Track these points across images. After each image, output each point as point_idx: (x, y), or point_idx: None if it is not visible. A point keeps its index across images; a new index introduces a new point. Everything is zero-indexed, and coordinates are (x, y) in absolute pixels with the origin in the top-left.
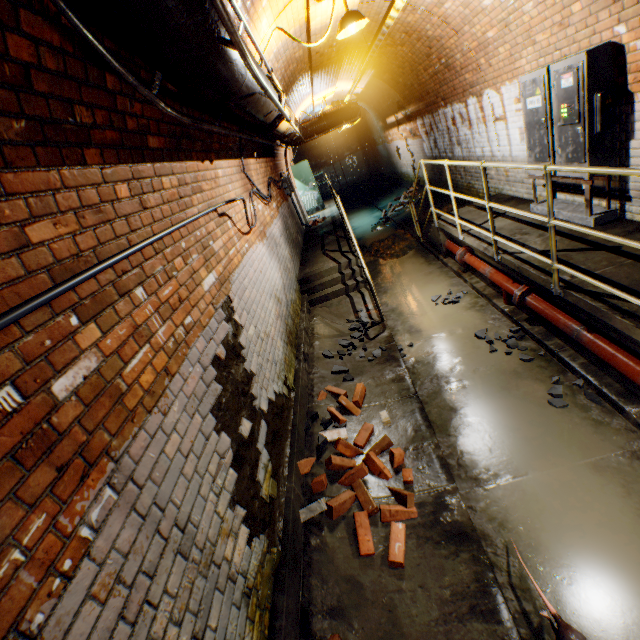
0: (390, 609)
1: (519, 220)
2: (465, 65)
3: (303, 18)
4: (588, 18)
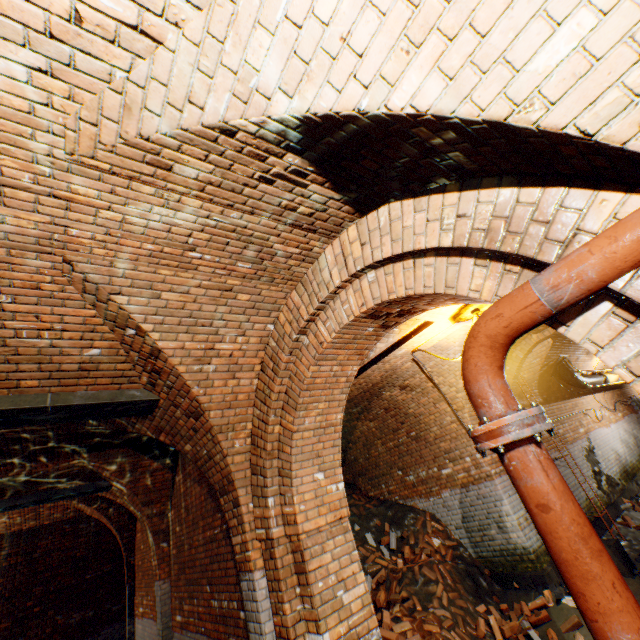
0: None
1: None
2: None
3: None
4: None
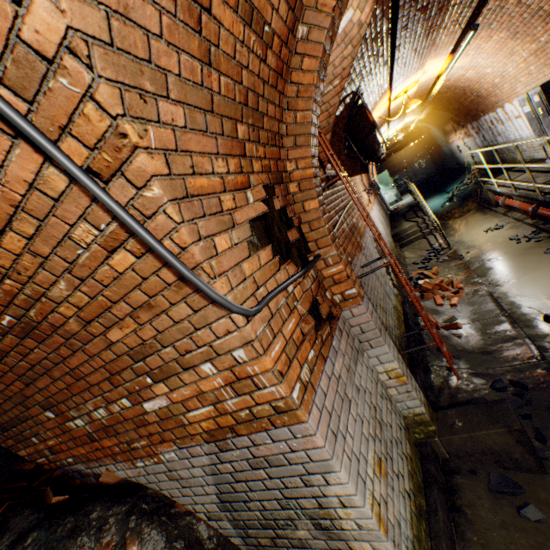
0: (450, 313)
1: (537, 171)
2: (488, 94)
3: (386, 106)
4: (539, 71)
